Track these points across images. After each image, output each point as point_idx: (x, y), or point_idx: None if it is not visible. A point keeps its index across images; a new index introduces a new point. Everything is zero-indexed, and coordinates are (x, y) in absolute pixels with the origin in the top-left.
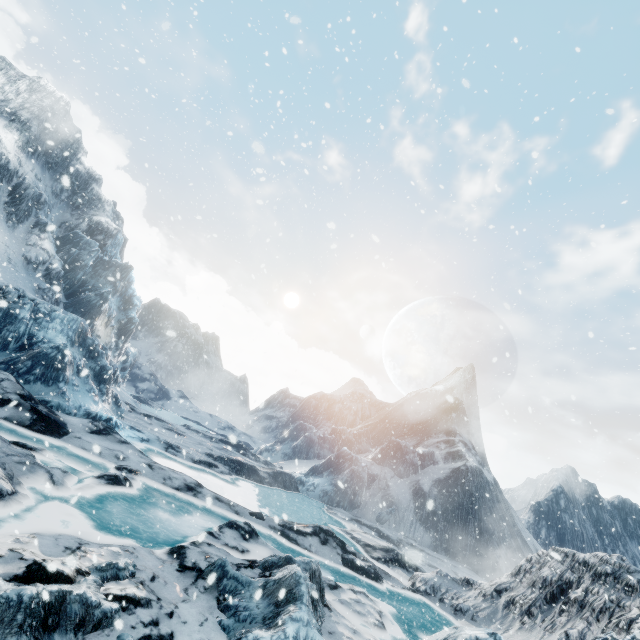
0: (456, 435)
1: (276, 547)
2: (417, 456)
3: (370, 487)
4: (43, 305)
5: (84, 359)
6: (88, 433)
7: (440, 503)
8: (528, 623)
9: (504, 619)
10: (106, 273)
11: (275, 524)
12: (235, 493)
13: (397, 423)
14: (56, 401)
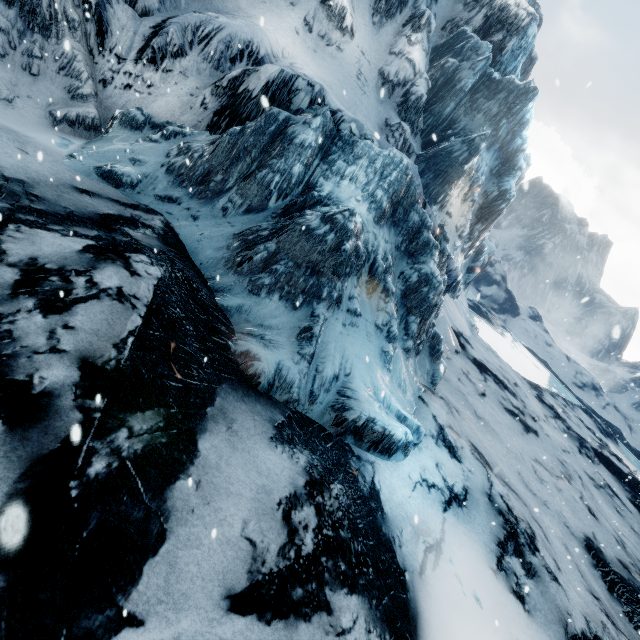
0: None
1: None
2: None
3: None
4: (348, 125)
5: (395, 253)
6: (222, 607)
7: None
8: None
9: None
10: (488, 105)
11: None
12: None
13: None
14: (274, 360)
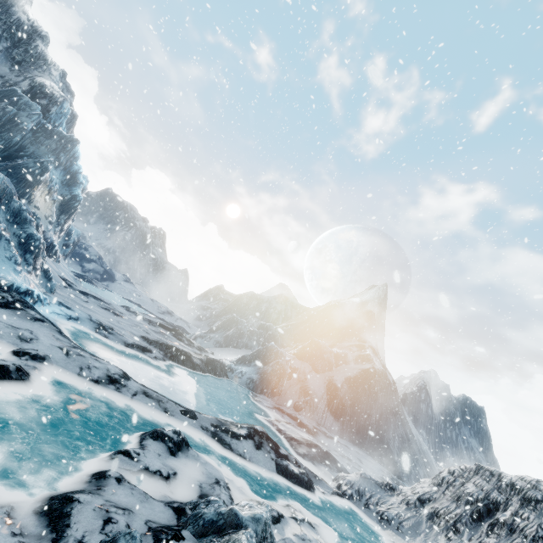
0: (366, 341)
1: (208, 455)
2: (333, 356)
3: (291, 378)
4: None
5: (7, 223)
6: None
7: (349, 397)
8: (454, 540)
9: (429, 532)
10: (48, 142)
11: (208, 424)
12: (167, 381)
13: (317, 325)
14: None
